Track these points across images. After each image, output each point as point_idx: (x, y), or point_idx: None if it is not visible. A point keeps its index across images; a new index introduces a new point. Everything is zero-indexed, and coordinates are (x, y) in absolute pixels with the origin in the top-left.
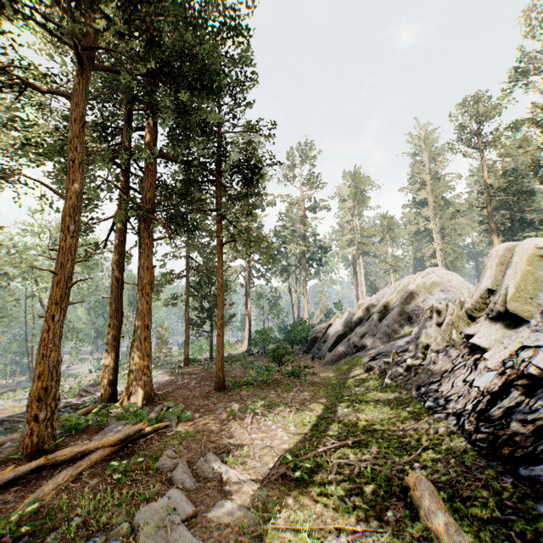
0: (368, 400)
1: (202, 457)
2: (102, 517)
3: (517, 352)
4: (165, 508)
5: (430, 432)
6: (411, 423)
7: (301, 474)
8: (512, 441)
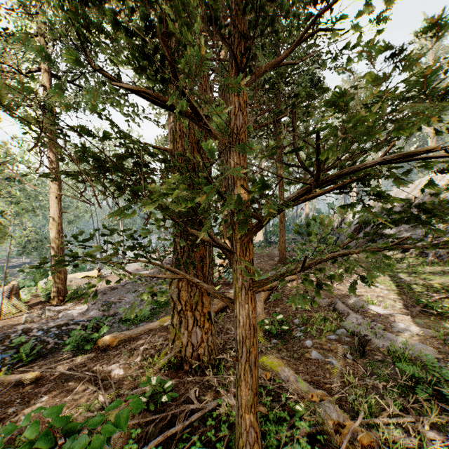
0: (420, 272)
1: (347, 299)
2: (326, 326)
3: None
4: (364, 323)
5: None
6: None
7: (442, 311)
8: None
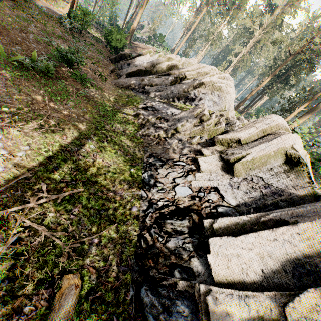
0: (117, 142)
1: None
2: None
3: (211, 189)
4: None
5: (127, 206)
6: (124, 187)
7: None
8: (157, 260)
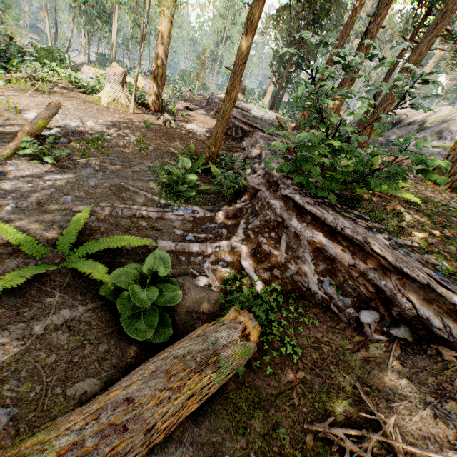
0: None
1: None
2: None
3: None
4: None
5: None
6: None
7: None
8: None
